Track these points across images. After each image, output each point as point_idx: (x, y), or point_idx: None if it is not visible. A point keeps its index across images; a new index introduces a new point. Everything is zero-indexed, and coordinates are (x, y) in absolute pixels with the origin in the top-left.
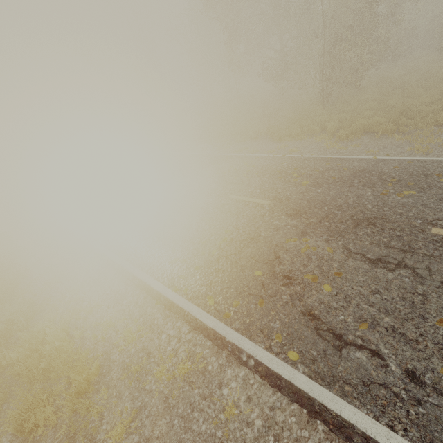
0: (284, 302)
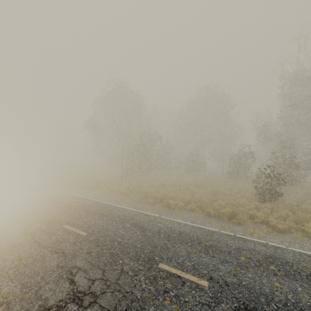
0: None
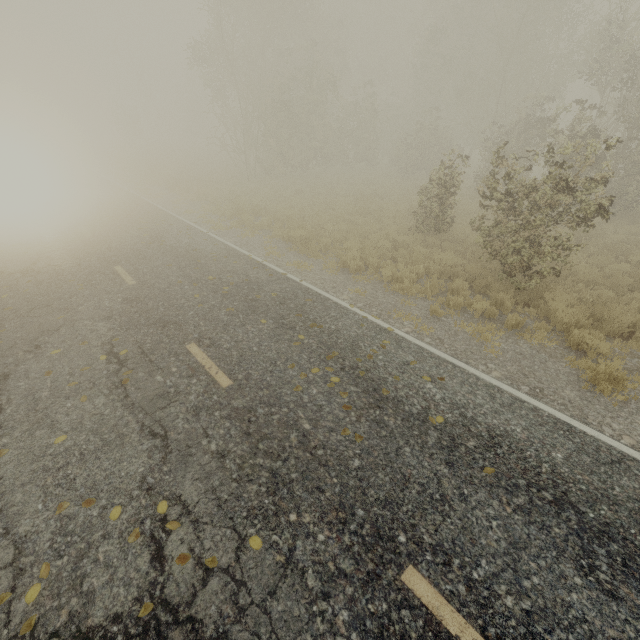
0: None
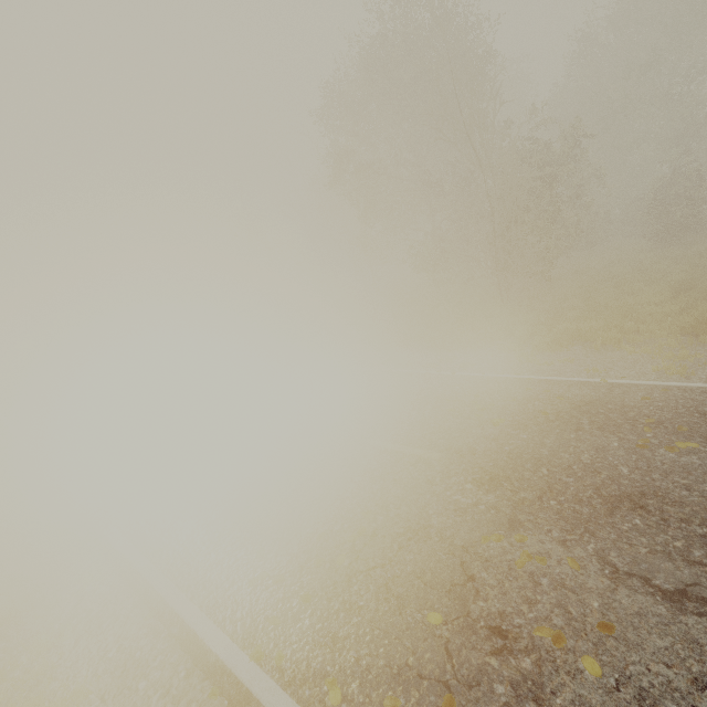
0: (501, 705)
